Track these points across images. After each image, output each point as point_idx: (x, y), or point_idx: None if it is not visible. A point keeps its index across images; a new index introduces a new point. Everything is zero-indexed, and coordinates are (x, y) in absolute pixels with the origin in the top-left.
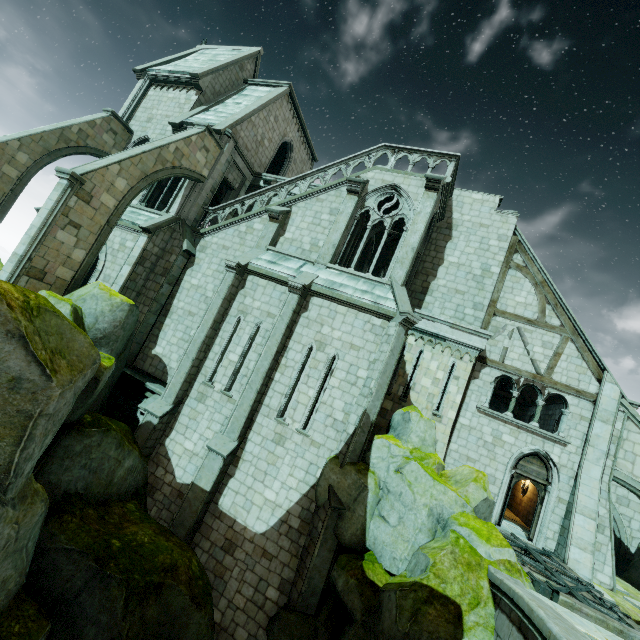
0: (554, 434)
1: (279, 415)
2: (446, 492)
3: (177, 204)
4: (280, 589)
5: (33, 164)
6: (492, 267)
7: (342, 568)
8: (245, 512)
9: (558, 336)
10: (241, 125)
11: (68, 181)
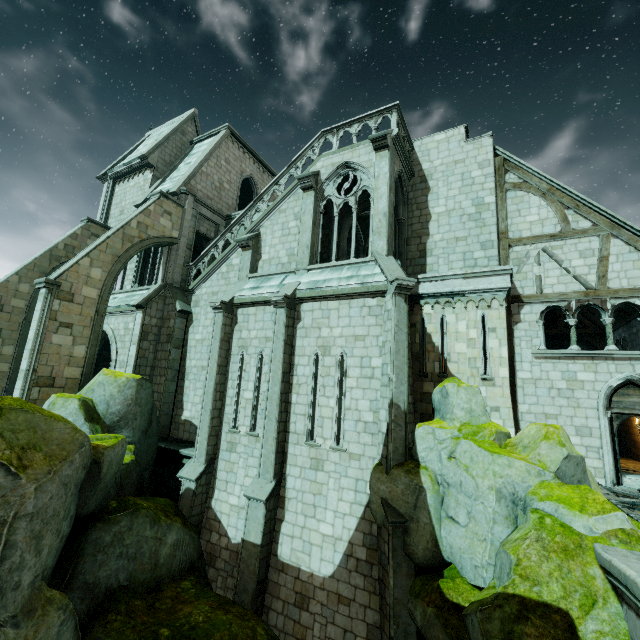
0: None
1: (308, 438)
2: (511, 464)
3: (160, 272)
4: (369, 638)
5: (35, 290)
6: (485, 198)
7: (416, 596)
8: (306, 556)
9: (595, 238)
10: (195, 179)
11: (46, 288)
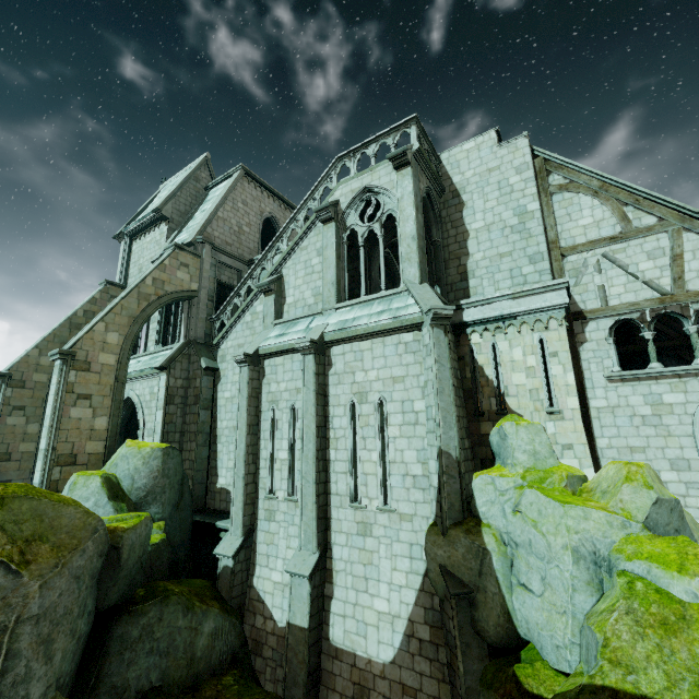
0: None
1: (352, 499)
2: (587, 515)
3: (182, 329)
4: None
5: None
6: (527, 206)
7: (488, 687)
8: (362, 639)
9: (663, 235)
10: (211, 226)
11: (61, 360)
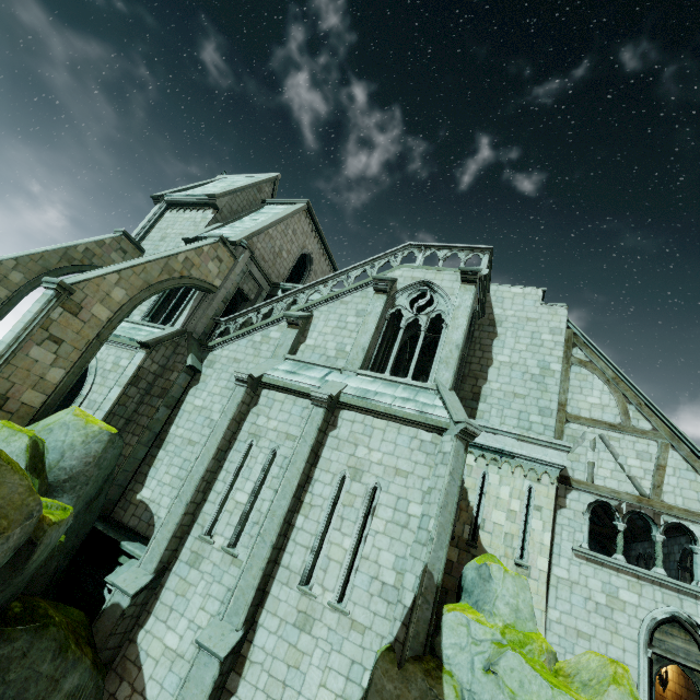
0: (692, 585)
1: (303, 581)
2: None
3: (184, 316)
4: None
5: (27, 283)
6: (551, 364)
7: None
8: None
9: (654, 443)
10: (258, 237)
11: (55, 291)
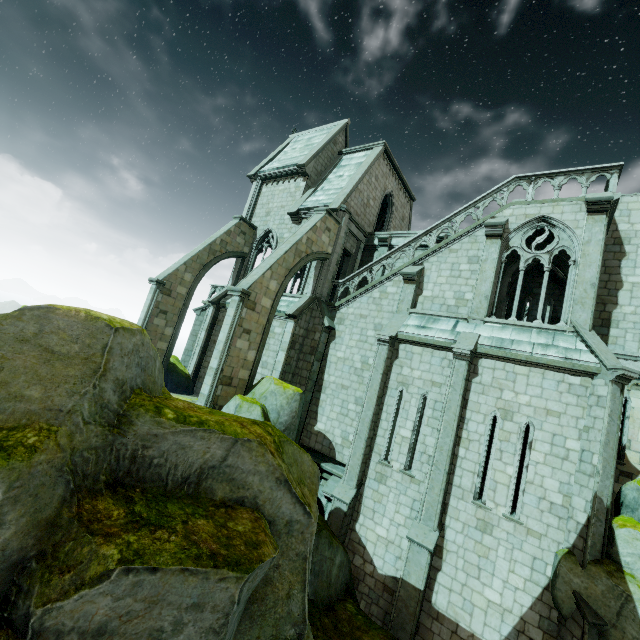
0: None
1: (476, 497)
2: None
3: (311, 285)
4: None
5: (195, 279)
6: None
7: None
8: (467, 615)
9: None
10: (350, 196)
11: (239, 297)
